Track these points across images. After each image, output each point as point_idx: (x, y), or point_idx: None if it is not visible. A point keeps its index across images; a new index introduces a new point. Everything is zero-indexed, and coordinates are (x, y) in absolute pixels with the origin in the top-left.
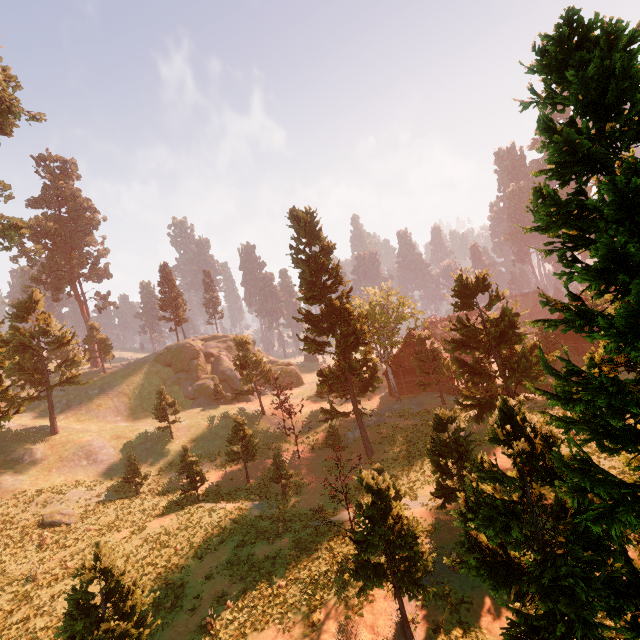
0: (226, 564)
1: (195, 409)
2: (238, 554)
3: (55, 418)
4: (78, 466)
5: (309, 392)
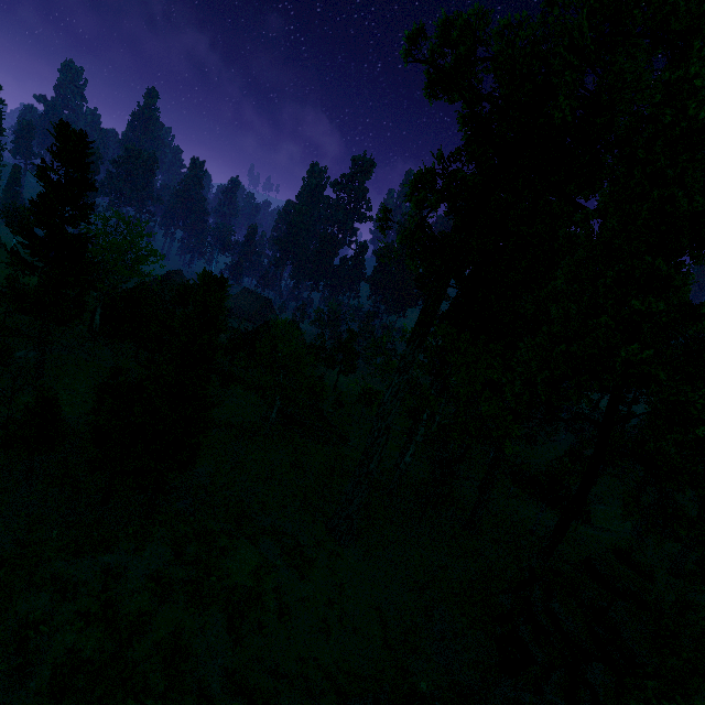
0: None
1: None
2: None
3: None
4: None
5: None
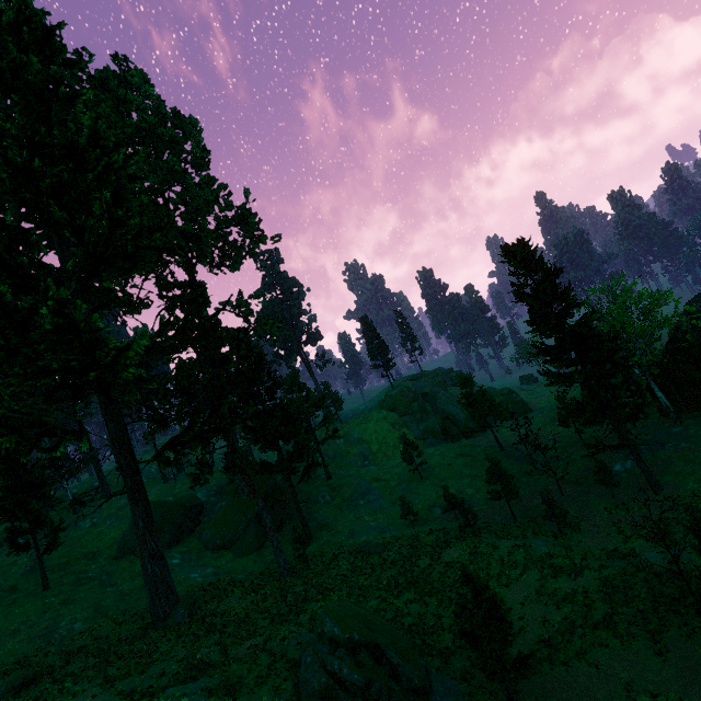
0: (535, 594)
1: (428, 449)
2: (543, 586)
3: (327, 466)
4: (358, 505)
5: (543, 420)
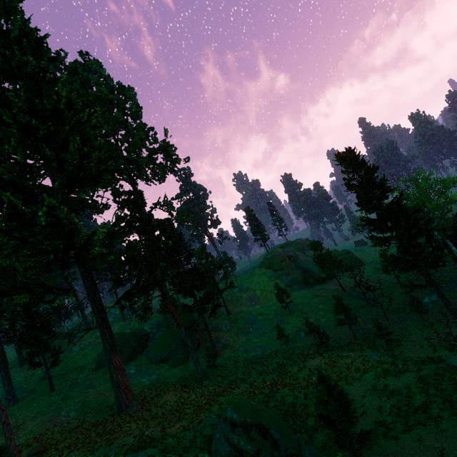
0: (372, 389)
1: (294, 293)
2: (377, 383)
3: (227, 306)
4: (249, 331)
5: (372, 270)
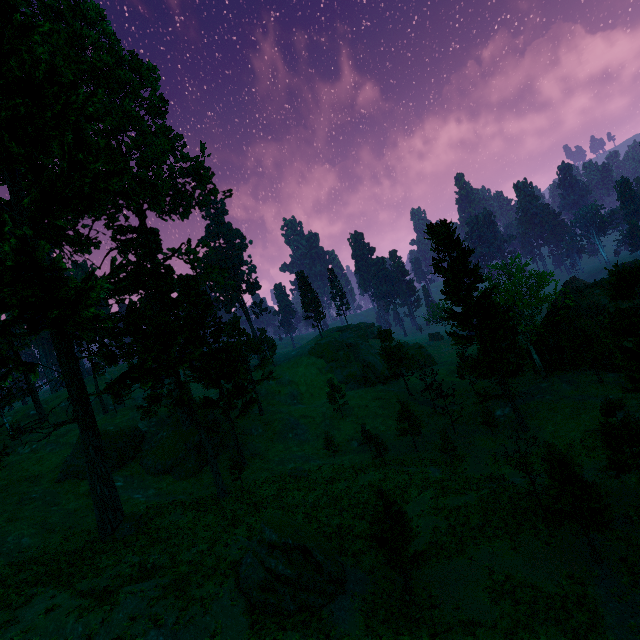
0: (429, 508)
1: (349, 392)
2: (435, 502)
3: (260, 404)
4: (287, 438)
5: (445, 372)
